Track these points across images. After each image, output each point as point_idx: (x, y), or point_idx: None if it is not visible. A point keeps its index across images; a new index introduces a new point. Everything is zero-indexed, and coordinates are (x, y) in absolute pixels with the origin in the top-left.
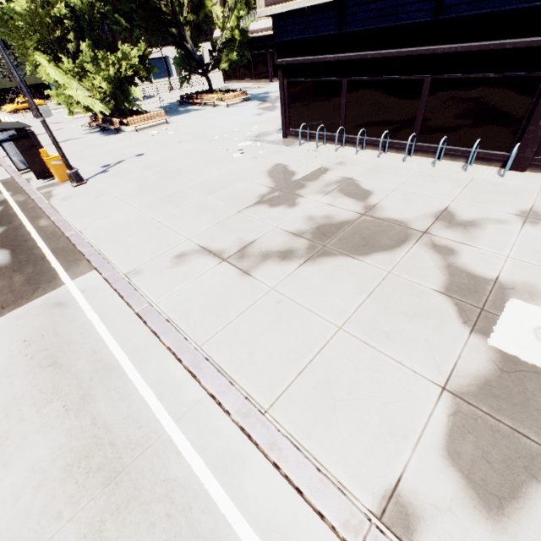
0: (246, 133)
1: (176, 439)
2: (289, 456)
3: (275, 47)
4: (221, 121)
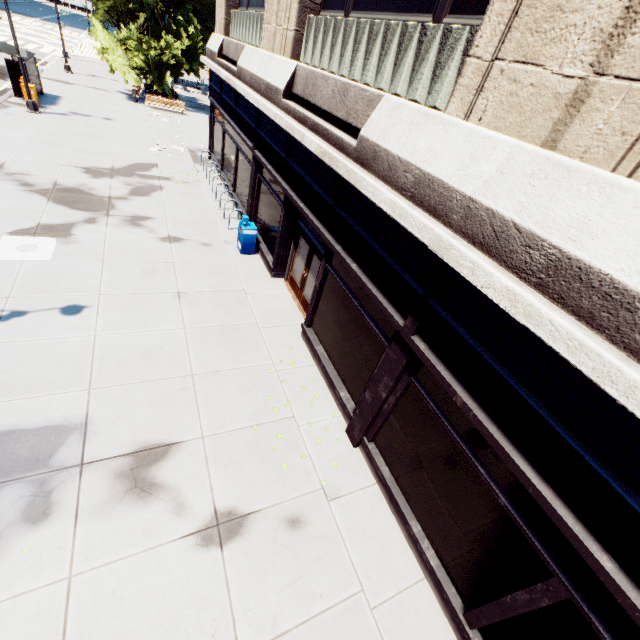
0: (200, 145)
1: None
2: None
3: (210, 87)
4: None
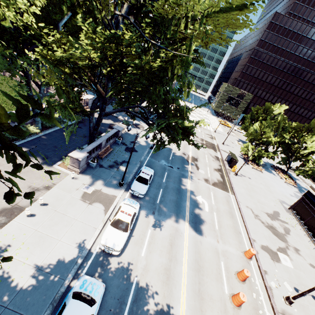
0: (280, 197)
1: (238, 220)
2: (248, 230)
3: (304, 194)
4: (277, 186)
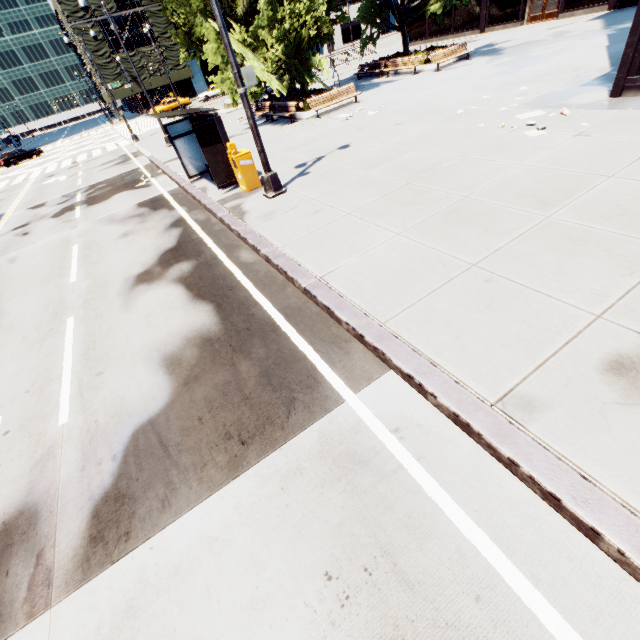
0: (514, 100)
1: None
2: None
3: None
4: (444, 89)
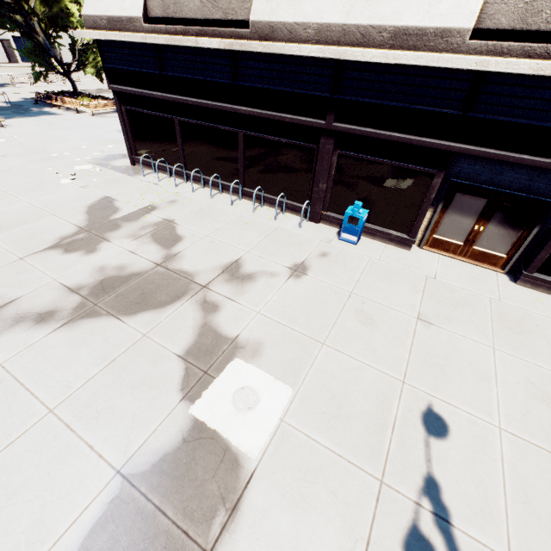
0: (94, 154)
1: None
2: None
3: (106, 72)
4: (74, 133)
